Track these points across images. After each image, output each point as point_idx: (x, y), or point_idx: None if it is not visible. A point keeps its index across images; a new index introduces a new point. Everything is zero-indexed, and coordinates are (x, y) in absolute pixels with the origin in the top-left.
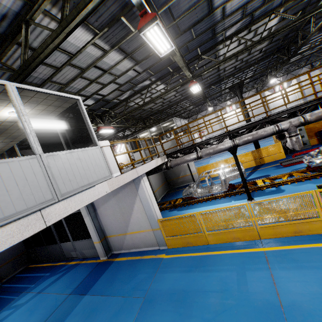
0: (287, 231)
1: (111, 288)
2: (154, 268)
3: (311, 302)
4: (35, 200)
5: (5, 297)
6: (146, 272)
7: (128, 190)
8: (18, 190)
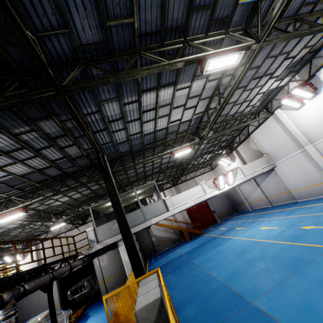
0: None
1: None
2: None
3: None
4: None
5: None
6: None
7: None
8: None
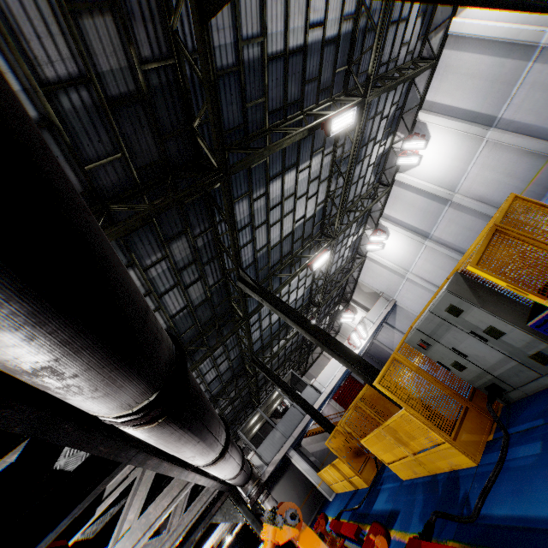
0: None
1: None
2: None
3: None
4: None
5: None
6: None
7: None
8: None
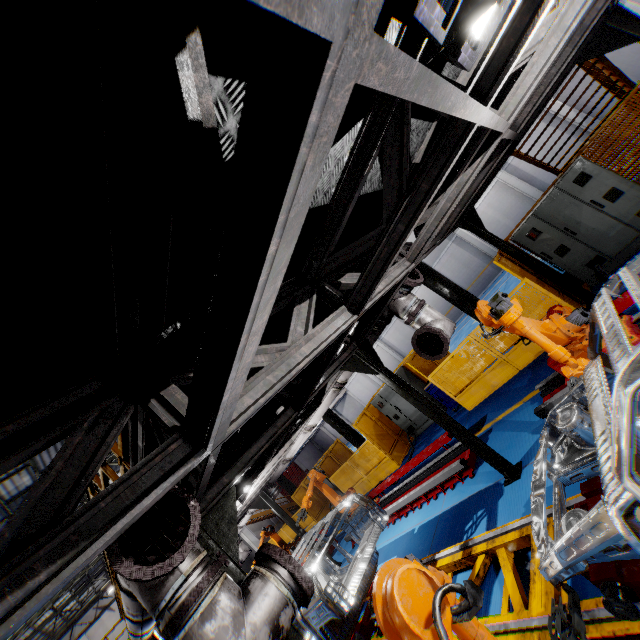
0: None
1: None
2: None
3: None
4: None
5: None
6: None
7: None
8: None
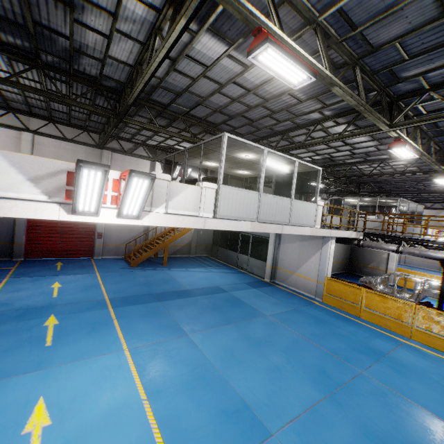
0: (440, 346)
1: (272, 295)
2: (306, 303)
3: (409, 364)
4: (283, 220)
5: (200, 263)
6: (299, 301)
7: (314, 243)
8: (281, 212)
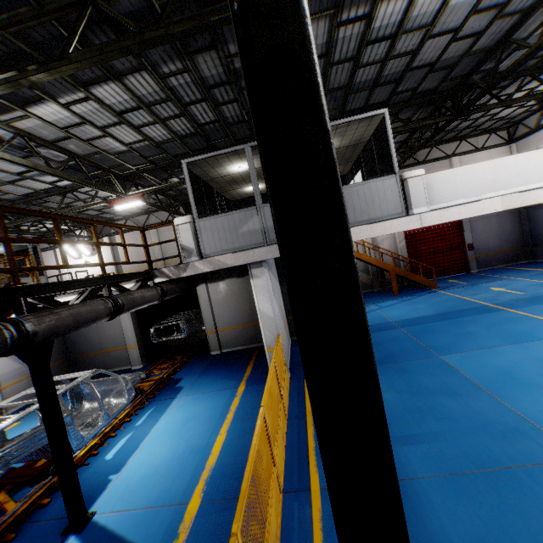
0: None
1: None
2: None
3: None
4: None
5: None
6: None
7: None
8: None
